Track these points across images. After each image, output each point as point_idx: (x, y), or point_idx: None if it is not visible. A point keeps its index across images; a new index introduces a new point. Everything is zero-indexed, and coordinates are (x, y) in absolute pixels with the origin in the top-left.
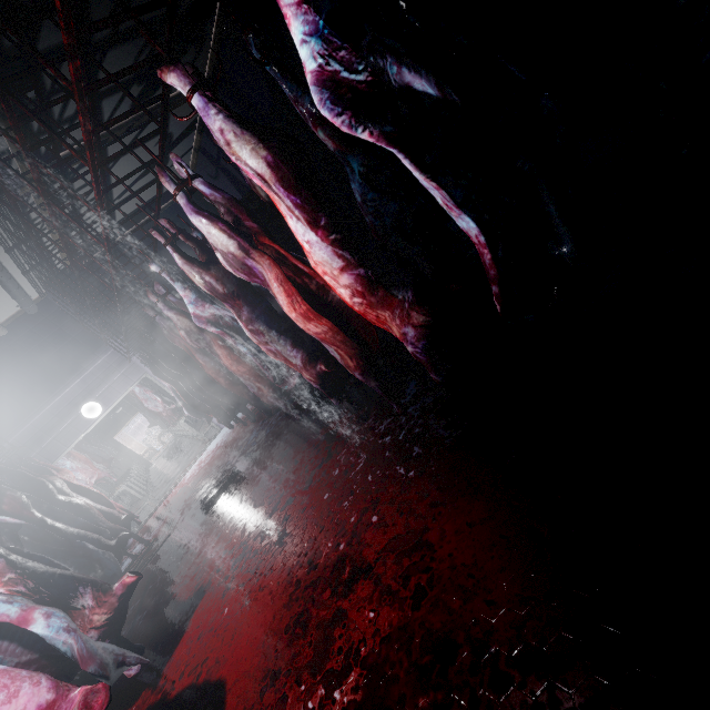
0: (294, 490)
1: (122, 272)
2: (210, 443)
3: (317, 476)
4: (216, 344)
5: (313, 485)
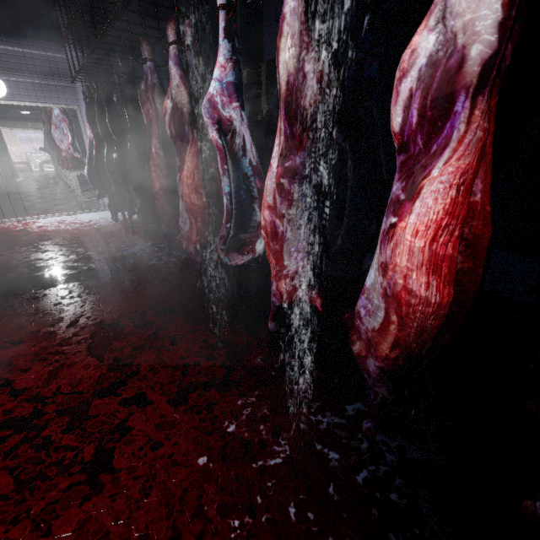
0: (155, 387)
1: (134, 3)
2: (85, 212)
3: (198, 401)
4: (193, 151)
5: (187, 411)
